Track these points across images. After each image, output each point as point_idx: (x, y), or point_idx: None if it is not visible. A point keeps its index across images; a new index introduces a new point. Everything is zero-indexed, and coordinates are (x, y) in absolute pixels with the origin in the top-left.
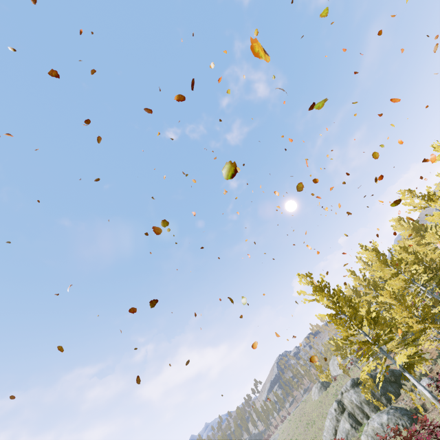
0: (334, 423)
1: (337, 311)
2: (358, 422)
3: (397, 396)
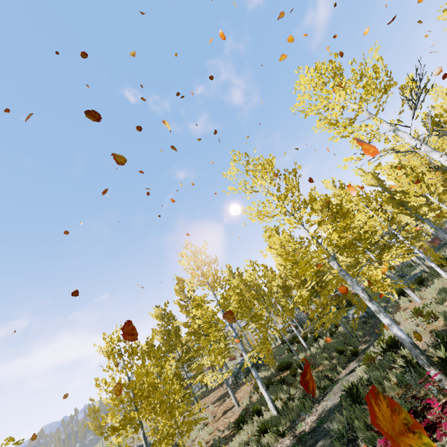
0: None
1: None
2: None
3: None
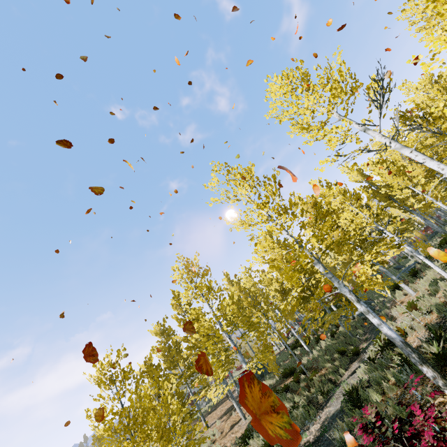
0: None
1: None
2: None
3: None
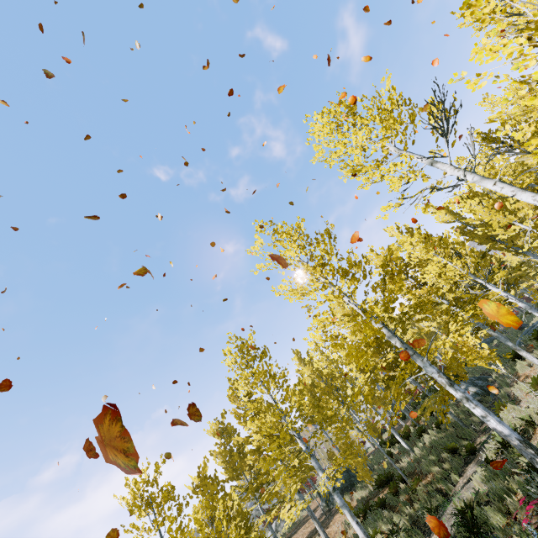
0: None
1: None
2: None
3: None
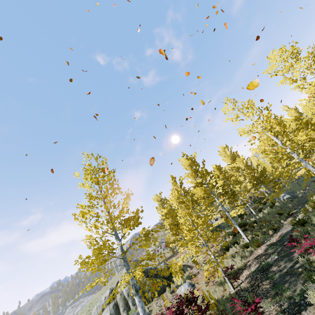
0: (99, 312)
1: (91, 202)
2: (119, 314)
3: (162, 292)
